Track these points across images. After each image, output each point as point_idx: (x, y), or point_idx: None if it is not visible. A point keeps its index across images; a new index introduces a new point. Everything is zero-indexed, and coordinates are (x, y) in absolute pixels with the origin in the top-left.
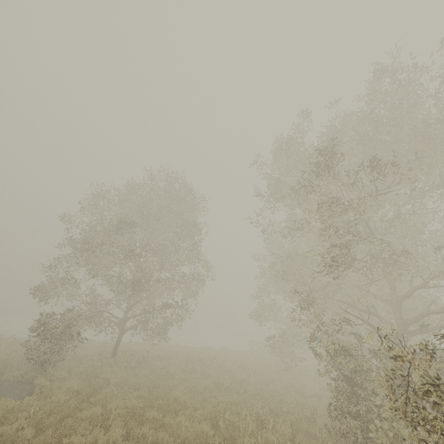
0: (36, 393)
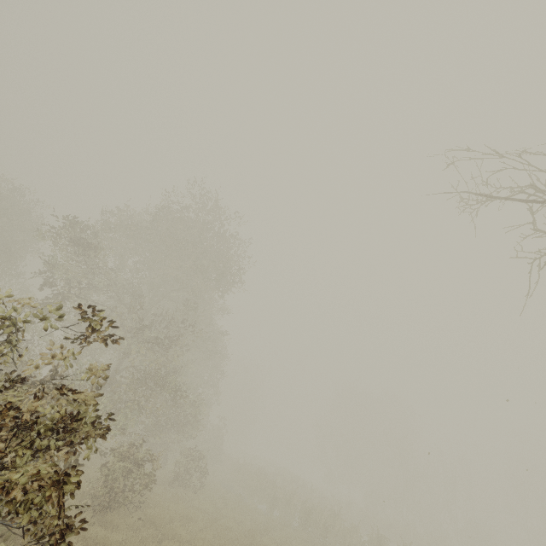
0: None
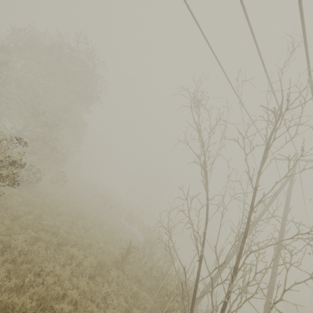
0: None
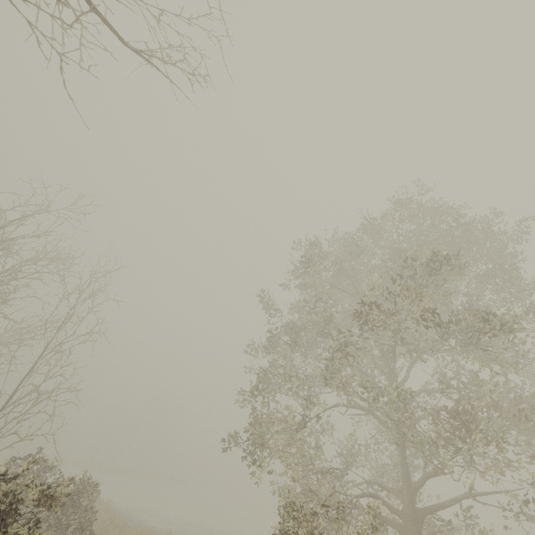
0: None
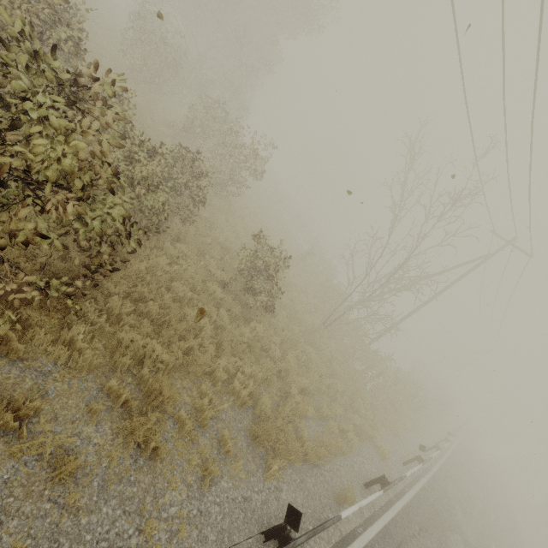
0: None
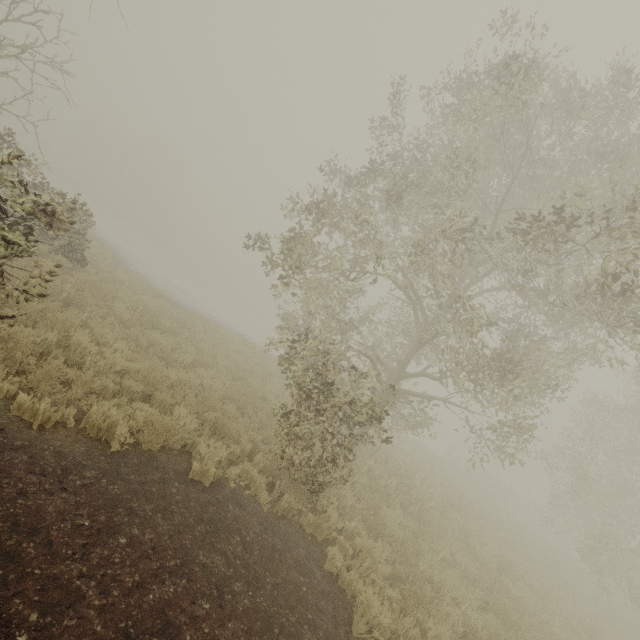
0: (356, 630)
